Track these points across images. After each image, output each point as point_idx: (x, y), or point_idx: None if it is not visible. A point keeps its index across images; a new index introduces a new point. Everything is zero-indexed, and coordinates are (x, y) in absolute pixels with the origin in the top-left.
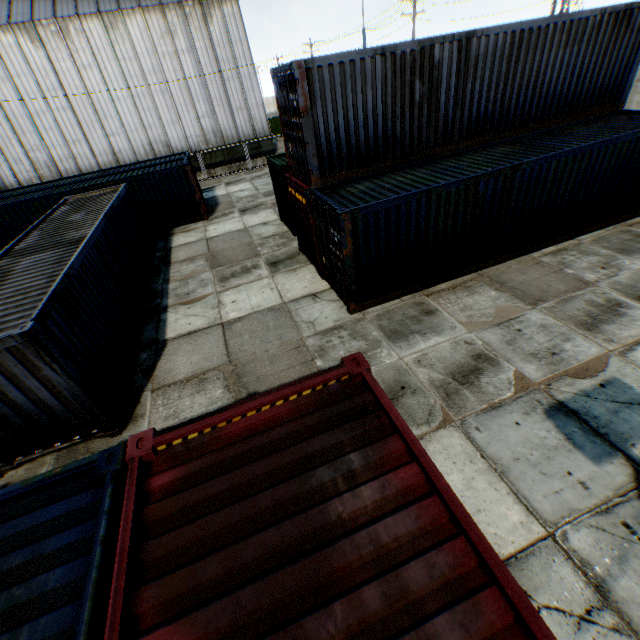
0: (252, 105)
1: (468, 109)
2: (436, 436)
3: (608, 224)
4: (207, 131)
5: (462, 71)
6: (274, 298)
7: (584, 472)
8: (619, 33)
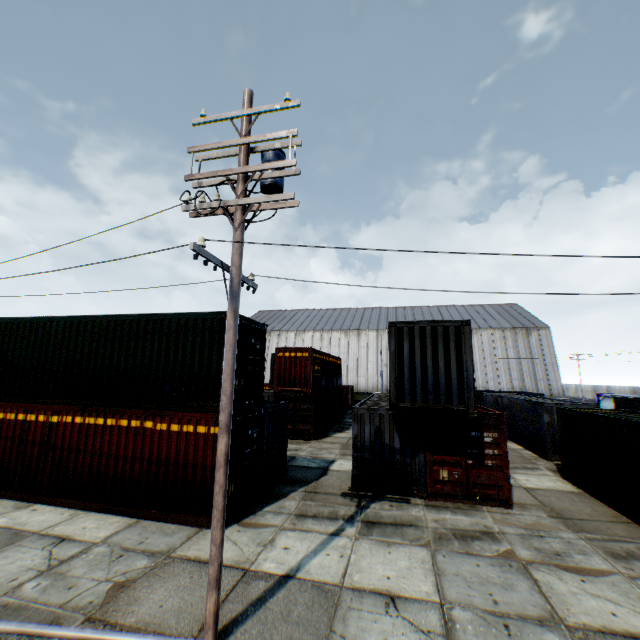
0: (551, 378)
1: None
2: None
3: None
4: (515, 387)
5: None
6: None
7: None
8: None
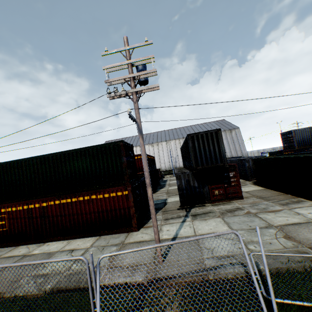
0: (242, 149)
1: None
2: None
3: None
4: (228, 156)
5: None
6: None
7: None
8: None
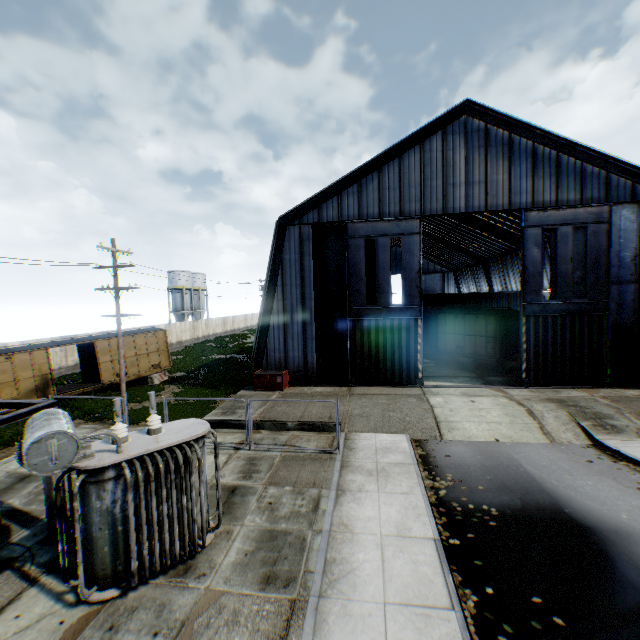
0: None
1: None
2: None
3: None
4: None
5: None
6: None
7: None
8: None
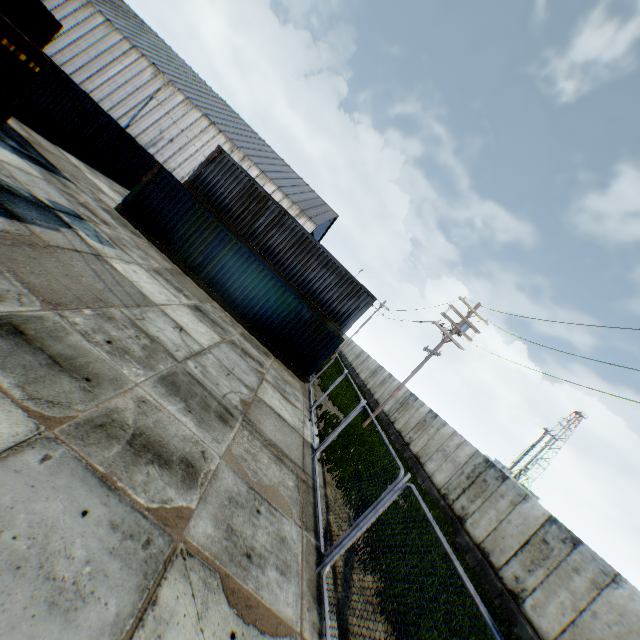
0: None
1: (268, 239)
2: (36, 171)
3: (271, 350)
4: None
5: (276, 221)
6: (112, 196)
7: (39, 192)
8: (353, 292)
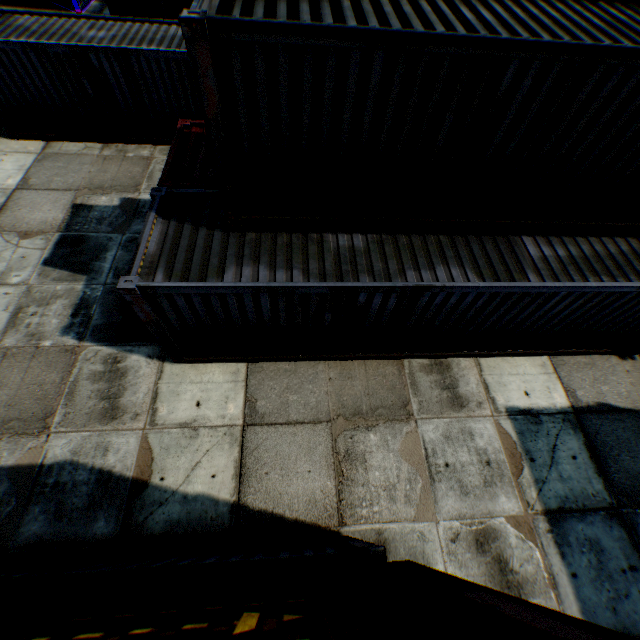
0: None
1: None
2: None
3: None
4: None
5: None
6: None
7: None
8: None
